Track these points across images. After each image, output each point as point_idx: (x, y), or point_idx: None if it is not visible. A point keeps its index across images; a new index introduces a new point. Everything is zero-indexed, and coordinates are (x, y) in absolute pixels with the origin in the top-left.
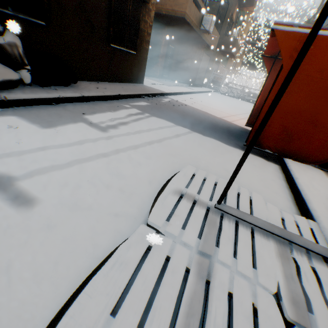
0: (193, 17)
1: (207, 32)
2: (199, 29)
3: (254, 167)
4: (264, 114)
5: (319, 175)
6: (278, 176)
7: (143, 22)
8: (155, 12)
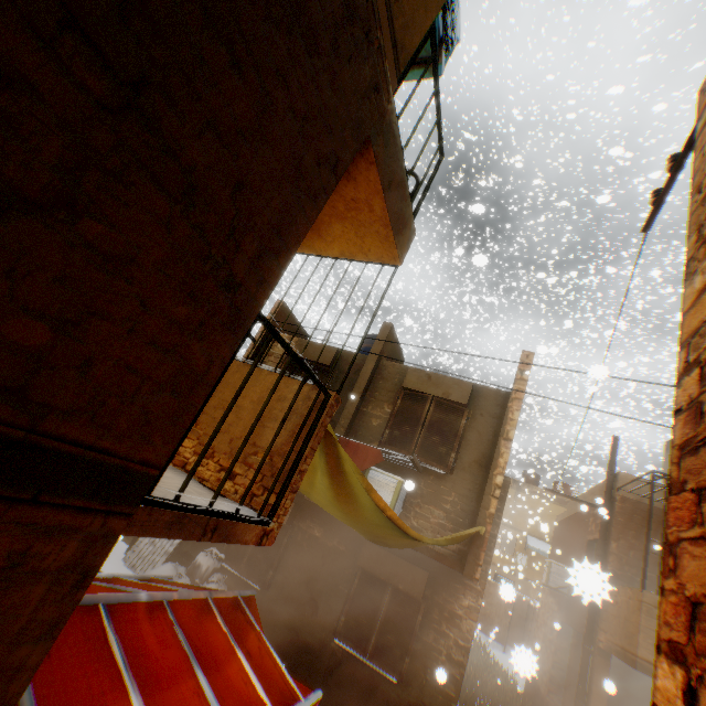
0: None
1: None
2: None
3: None
4: None
5: None
6: None
7: (433, 629)
8: (603, 644)
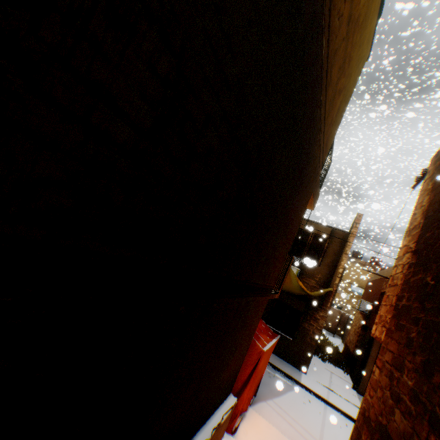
0: None
1: None
2: None
3: None
4: None
5: None
6: None
7: (307, 323)
8: None
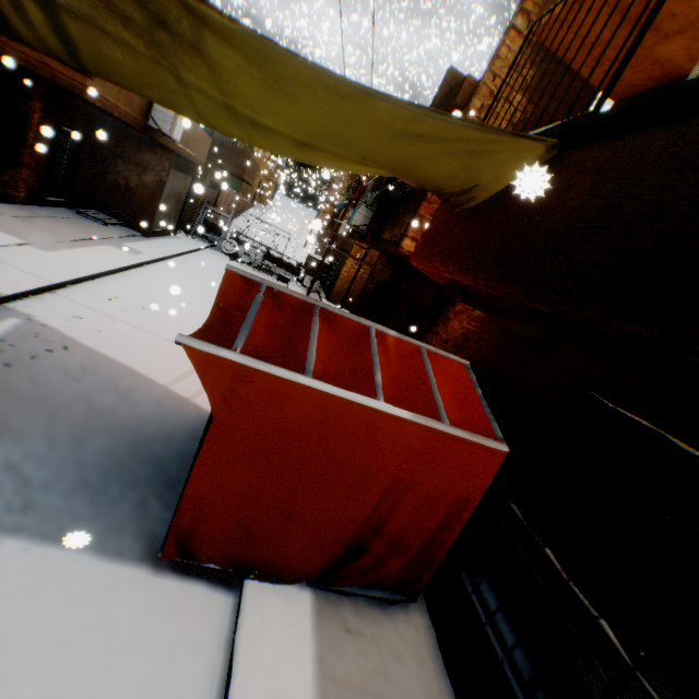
0: (119, 98)
1: (167, 136)
2: (144, 123)
3: (153, 670)
4: (192, 498)
5: (297, 624)
6: (212, 669)
7: None
8: None
